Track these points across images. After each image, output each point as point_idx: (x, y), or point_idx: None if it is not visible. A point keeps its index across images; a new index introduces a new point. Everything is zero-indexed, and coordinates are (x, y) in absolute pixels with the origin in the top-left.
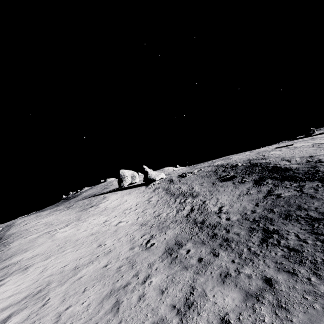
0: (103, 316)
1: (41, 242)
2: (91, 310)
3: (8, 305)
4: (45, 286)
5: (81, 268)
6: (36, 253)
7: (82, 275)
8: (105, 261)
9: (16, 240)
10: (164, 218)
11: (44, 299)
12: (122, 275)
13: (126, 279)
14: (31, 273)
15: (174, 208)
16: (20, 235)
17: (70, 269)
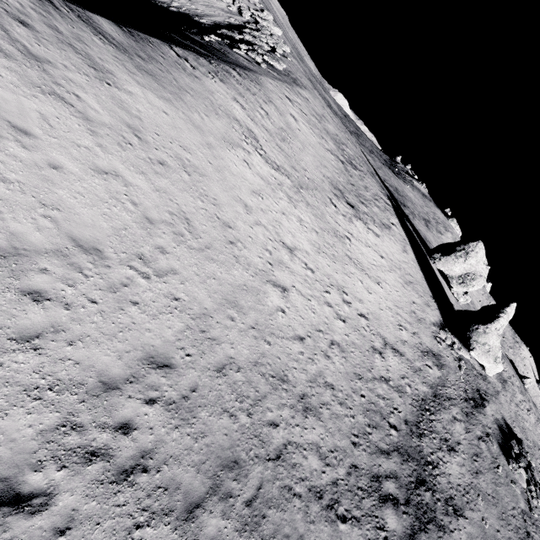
0: None
1: (207, 125)
2: None
3: None
4: None
5: None
6: (150, 116)
7: None
8: None
9: (231, 87)
10: (285, 444)
11: None
12: None
13: None
14: (3, 101)
15: (344, 467)
16: (249, 92)
17: None
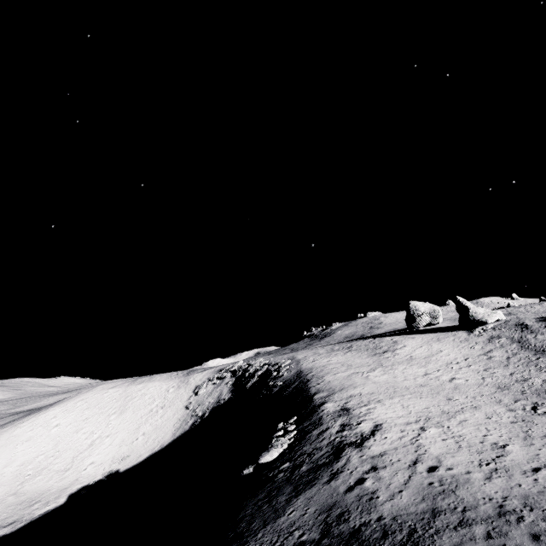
0: (543, 447)
1: (361, 381)
2: (518, 441)
3: (407, 422)
4: (427, 418)
5: (452, 413)
6: (369, 391)
7: (463, 419)
8: (480, 414)
9: (325, 375)
10: (541, 386)
11: (442, 426)
12: (527, 428)
13: (540, 432)
14: (391, 405)
15: None
16: (323, 371)
17: (438, 412)
